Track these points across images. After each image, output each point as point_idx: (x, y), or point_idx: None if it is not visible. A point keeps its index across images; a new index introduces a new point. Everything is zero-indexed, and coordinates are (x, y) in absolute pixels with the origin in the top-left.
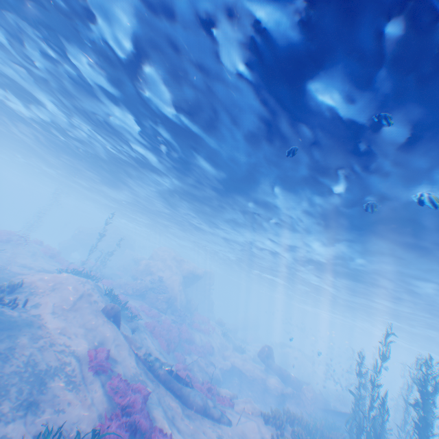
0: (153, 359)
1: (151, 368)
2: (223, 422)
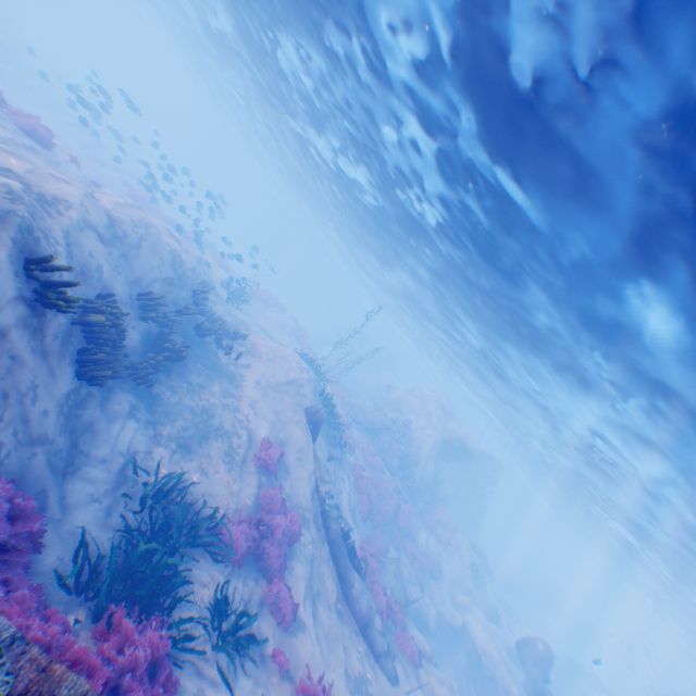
0: (332, 506)
1: (325, 515)
2: (383, 668)
